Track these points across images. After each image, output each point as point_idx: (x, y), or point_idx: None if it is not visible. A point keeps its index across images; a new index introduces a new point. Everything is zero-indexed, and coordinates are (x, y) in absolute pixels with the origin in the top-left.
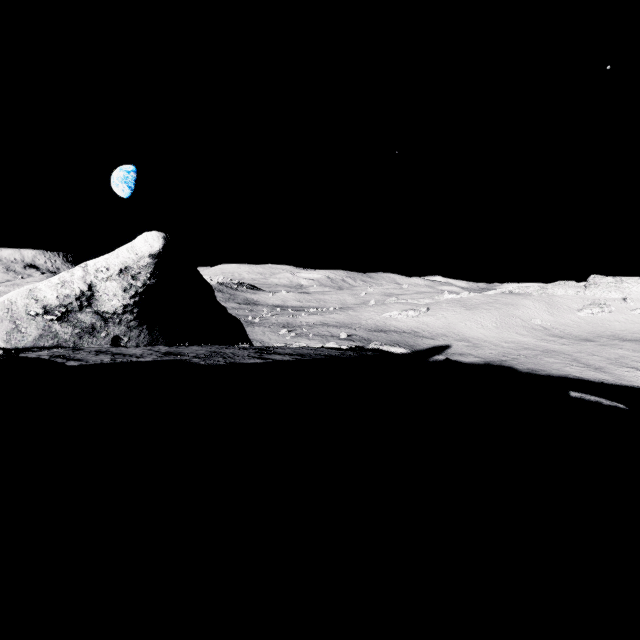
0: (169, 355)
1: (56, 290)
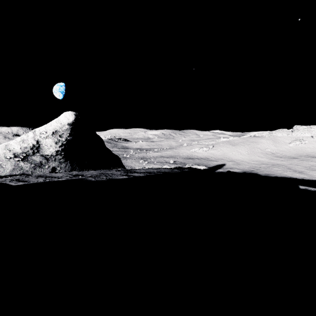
0: (76, 176)
1: (19, 144)
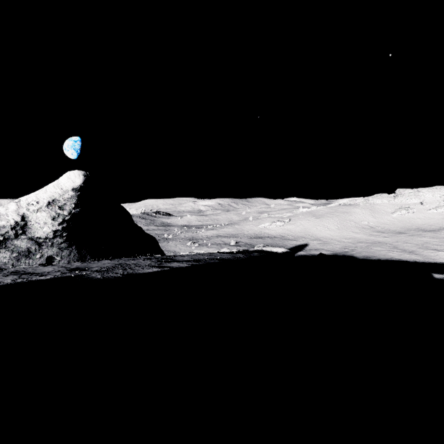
0: (73, 271)
1: None
